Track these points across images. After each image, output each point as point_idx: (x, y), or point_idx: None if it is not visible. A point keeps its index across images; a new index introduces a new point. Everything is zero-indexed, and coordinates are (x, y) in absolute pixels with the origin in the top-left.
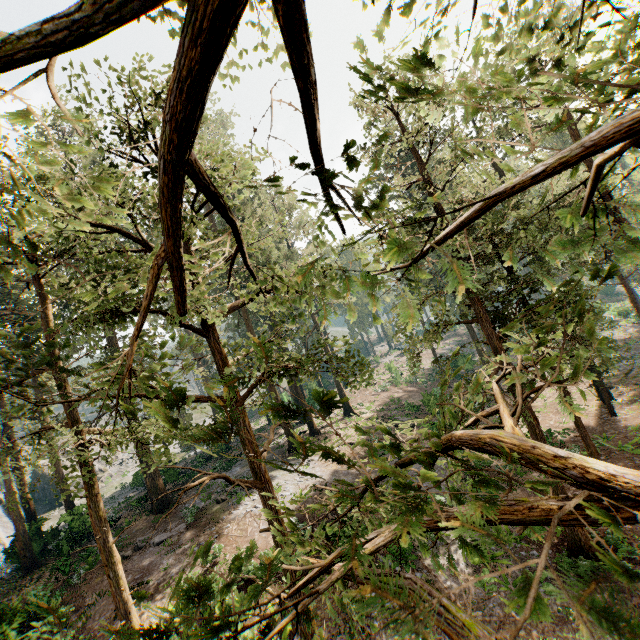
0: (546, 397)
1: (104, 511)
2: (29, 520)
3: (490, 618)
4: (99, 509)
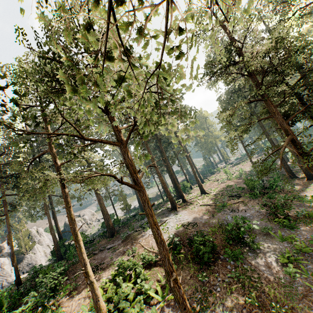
0: None
1: (74, 215)
2: (59, 239)
3: (295, 292)
4: (71, 214)
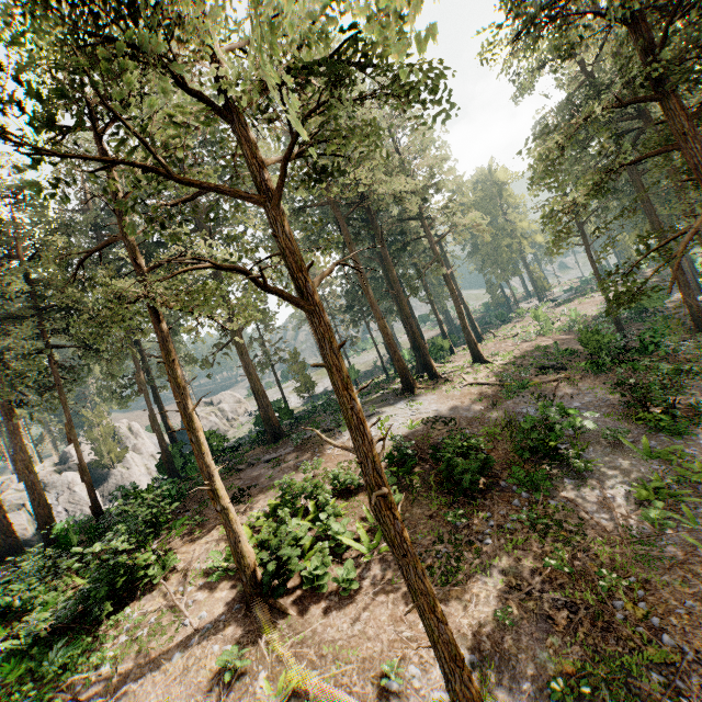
0: None
1: (183, 380)
2: (172, 444)
3: (659, 556)
4: (177, 376)
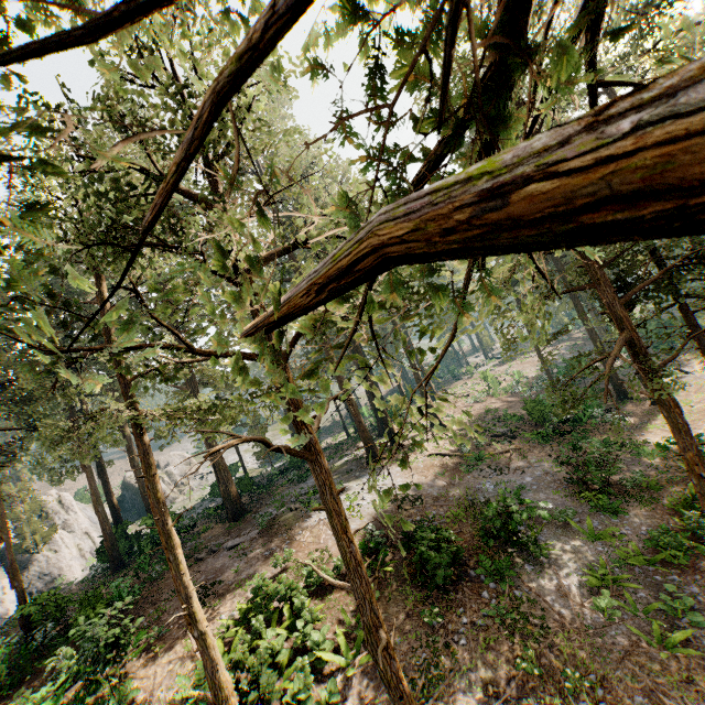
0: (692, 403)
1: (161, 494)
2: (115, 523)
3: (611, 647)
4: (156, 491)
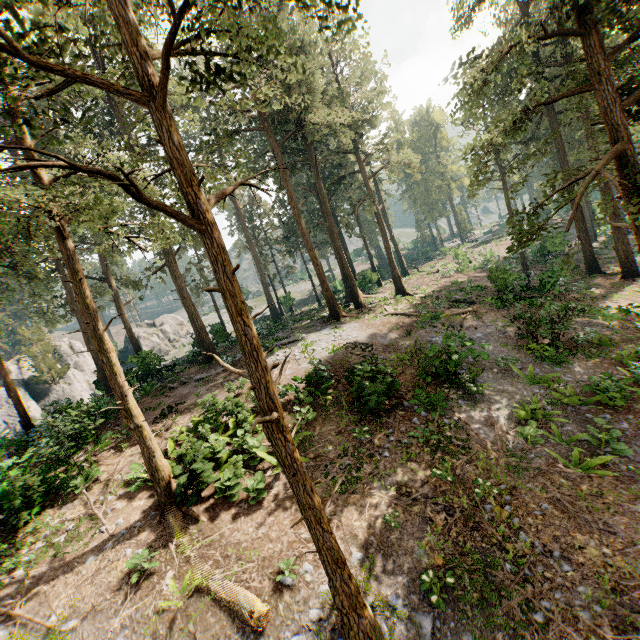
0: None
1: (91, 301)
2: None
3: (527, 466)
4: (84, 297)
